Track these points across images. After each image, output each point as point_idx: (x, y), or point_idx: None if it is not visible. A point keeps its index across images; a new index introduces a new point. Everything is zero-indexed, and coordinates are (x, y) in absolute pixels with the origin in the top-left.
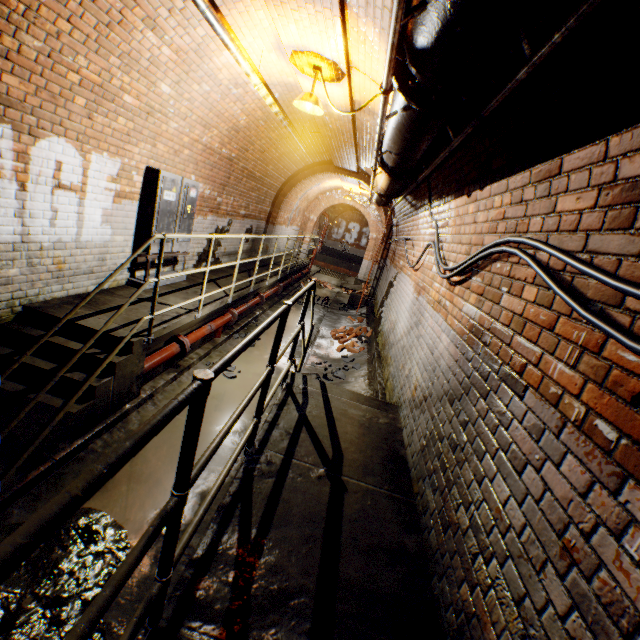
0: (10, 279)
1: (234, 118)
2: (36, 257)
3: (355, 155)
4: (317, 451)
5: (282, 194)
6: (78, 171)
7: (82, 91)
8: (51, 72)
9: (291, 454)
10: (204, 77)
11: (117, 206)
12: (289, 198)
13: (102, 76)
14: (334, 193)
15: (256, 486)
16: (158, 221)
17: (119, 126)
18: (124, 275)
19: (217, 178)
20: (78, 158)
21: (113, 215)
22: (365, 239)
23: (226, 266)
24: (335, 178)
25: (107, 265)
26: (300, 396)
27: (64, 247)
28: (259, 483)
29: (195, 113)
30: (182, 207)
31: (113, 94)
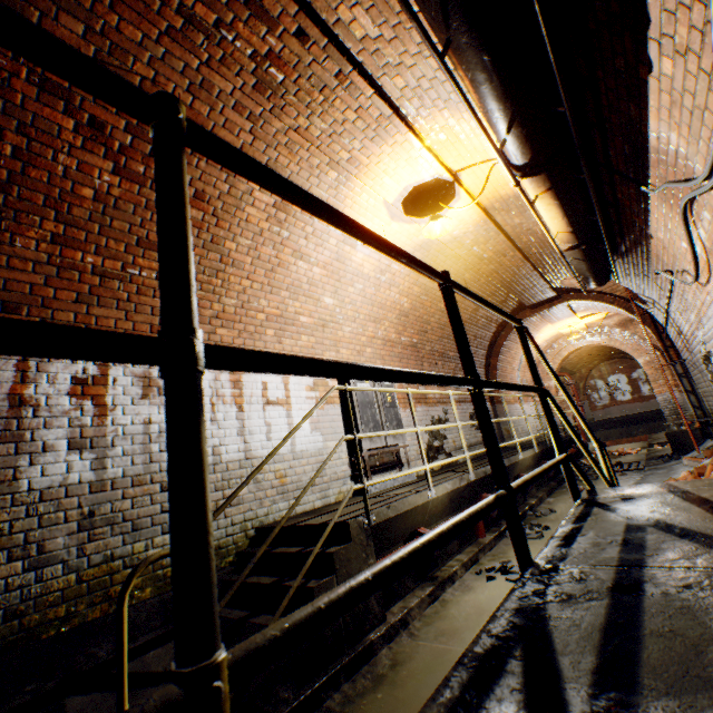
0: (240, 498)
1: (396, 304)
2: (259, 472)
3: (535, 272)
4: (711, 548)
5: (491, 368)
6: (280, 387)
7: (269, 324)
8: (246, 318)
9: (635, 562)
10: (353, 278)
11: (321, 412)
12: (503, 371)
13: (280, 308)
14: (555, 346)
15: (556, 616)
16: (360, 413)
17: (303, 343)
18: (347, 485)
19: (409, 367)
20: (278, 376)
21: (319, 421)
22: (644, 385)
23: (464, 461)
24: (542, 326)
25: (327, 475)
26: (616, 502)
27: (282, 459)
28: (563, 611)
29: (360, 313)
30: (380, 396)
31: (291, 319)
